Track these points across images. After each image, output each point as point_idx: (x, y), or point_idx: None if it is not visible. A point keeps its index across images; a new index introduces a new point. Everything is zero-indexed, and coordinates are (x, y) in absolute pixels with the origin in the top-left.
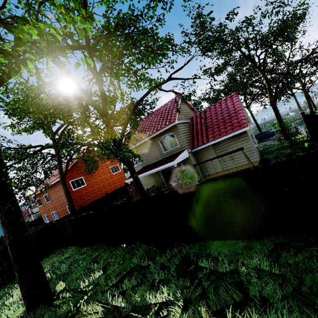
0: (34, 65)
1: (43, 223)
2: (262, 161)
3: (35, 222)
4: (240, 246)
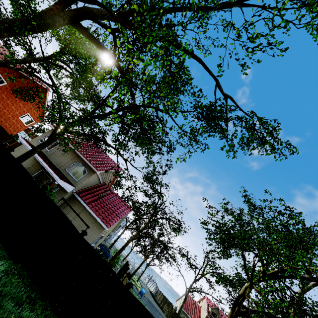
0: None
1: None
2: (84, 231)
3: None
4: (3, 252)
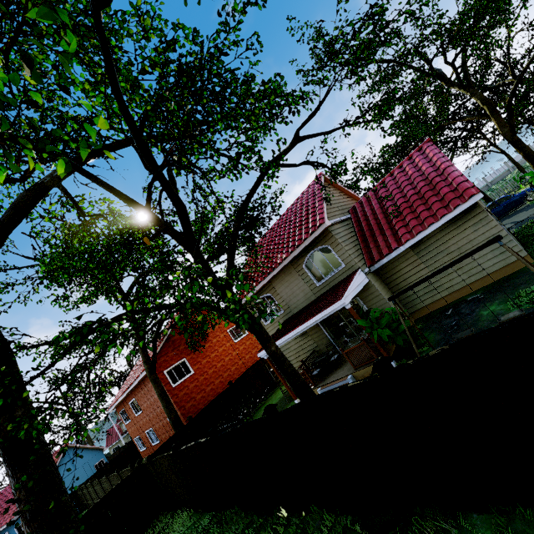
0: (63, 192)
1: (138, 451)
2: None
3: (125, 452)
4: None
